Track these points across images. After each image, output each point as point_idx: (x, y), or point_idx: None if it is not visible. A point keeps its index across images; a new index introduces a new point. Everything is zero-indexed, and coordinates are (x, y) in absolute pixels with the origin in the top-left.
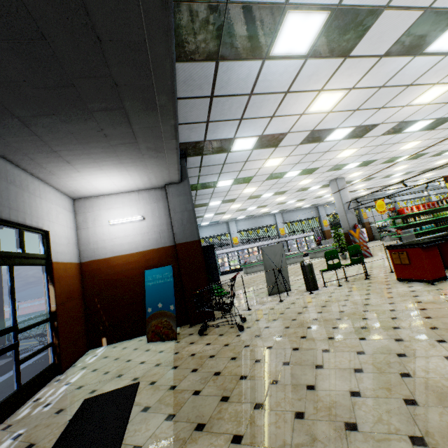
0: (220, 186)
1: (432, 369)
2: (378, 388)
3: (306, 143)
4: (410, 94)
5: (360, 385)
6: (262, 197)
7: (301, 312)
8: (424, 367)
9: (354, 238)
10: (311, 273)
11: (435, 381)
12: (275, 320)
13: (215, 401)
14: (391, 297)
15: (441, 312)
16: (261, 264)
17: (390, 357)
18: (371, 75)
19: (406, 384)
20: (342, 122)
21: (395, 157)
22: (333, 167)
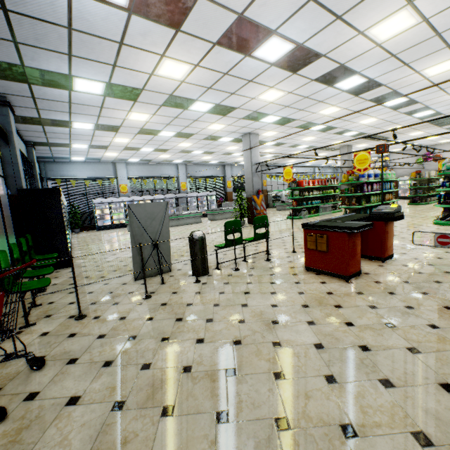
0: (81, 91)
1: None
2: None
3: (228, 46)
4: (379, 6)
5: None
6: (160, 136)
7: (168, 337)
8: None
9: (256, 204)
10: (202, 251)
11: None
12: (107, 367)
13: None
14: (307, 304)
15: (398, 363)
16: None
17: None
18: None
19: None
20: (285, 22)
21: (311, 123)
22: (251, 114)
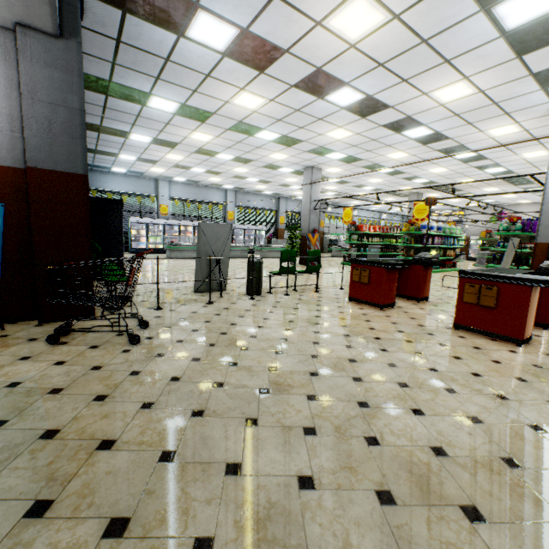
0: (153, 107)
1: (403, 431)
2: (339, 468)
3: (303, 89)
4: (440, 77)
5: (314, 462)
6: (217, 157)
7: (235, 323)
8: (392, 426)
9: (311, 244)
10: (258, 273)
11: (409, 454)
12: (195, 332)
13: (8, 519)
14: (344, 318)
15: (396, 345)
16: (193, 250)
17: (350, 407)
18: (428, 6)
19: (375, 459)
20: (357, 78)
21: (378, 165)
22: (317, 149)
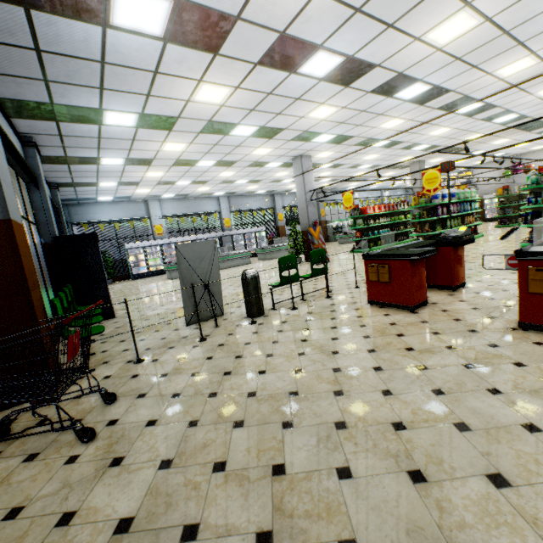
0: (111, 124)
1: None
2: None
3: (270, 65)
4: (434, 11)
5: None
6: (198, 166)
7: (230, 371)
8: None
9: (313, 238)
10: (256, 290)
11: None
12: (176, 398)
13: None
14: (368, 335)
15: (452, 377)
16: None
17: None
18: None
19: None
20: (331, 36)
21: (372, 139)
22: (301, 135)
